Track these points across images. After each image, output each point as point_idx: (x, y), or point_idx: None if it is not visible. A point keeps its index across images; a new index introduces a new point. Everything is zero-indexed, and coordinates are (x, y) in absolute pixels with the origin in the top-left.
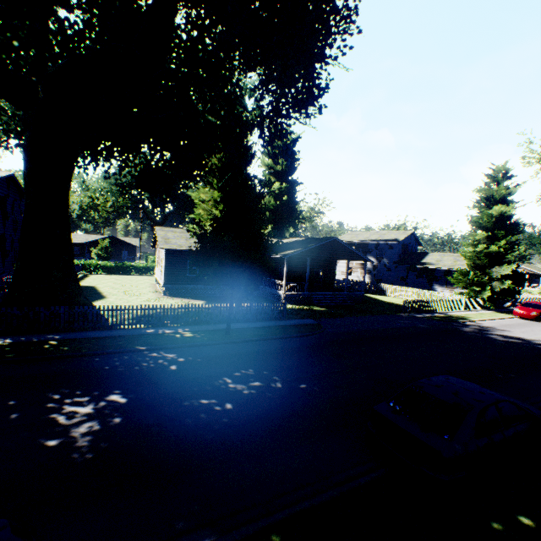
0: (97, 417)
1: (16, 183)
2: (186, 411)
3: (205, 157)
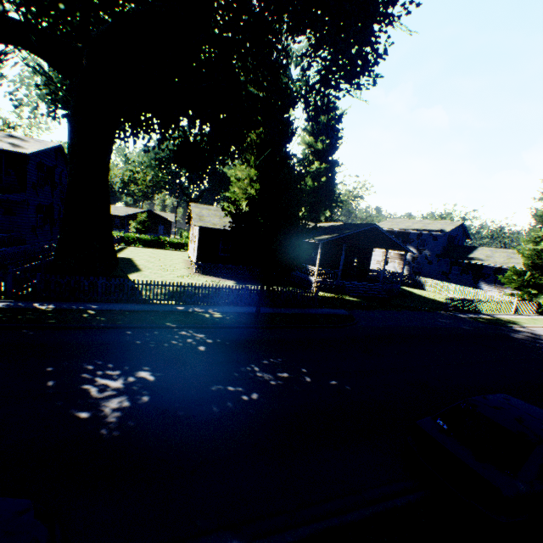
0: (126, 393)
1: (63, 154)
2: (212, 396)
3: (244, 132)
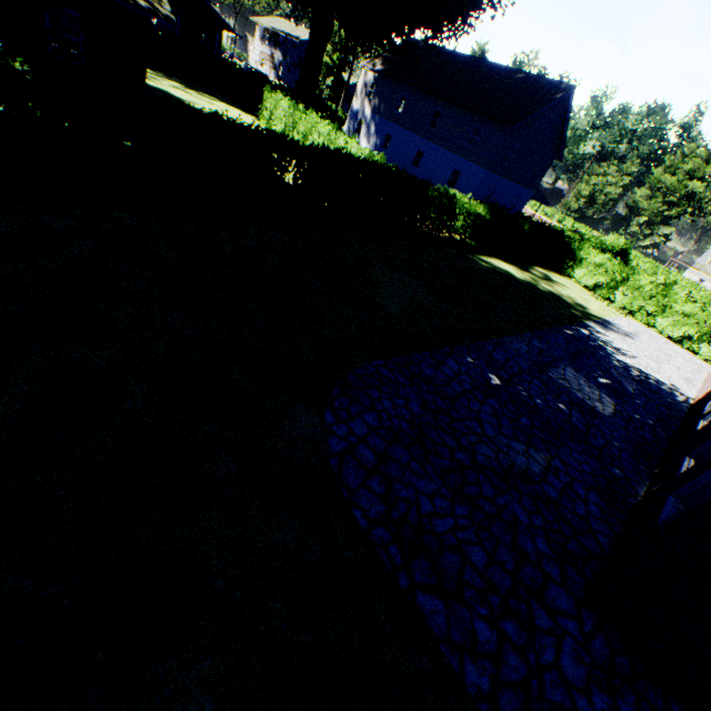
0: None
1: None
2: None
3: None
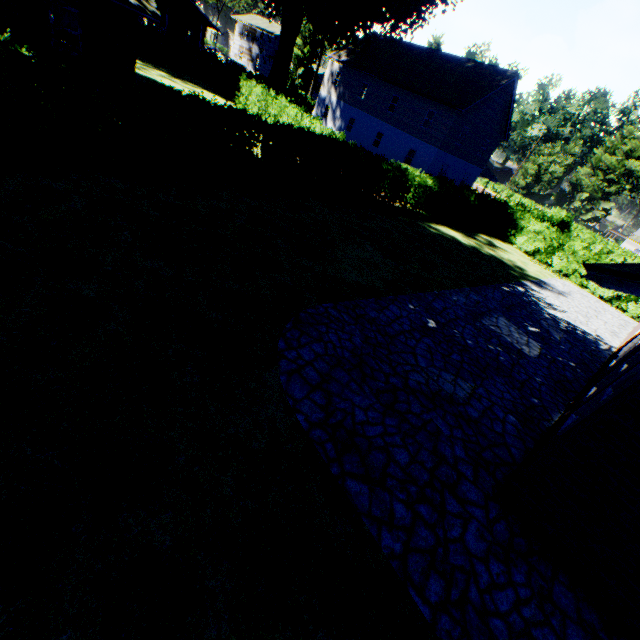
0: None
1: None
2: None
3: None
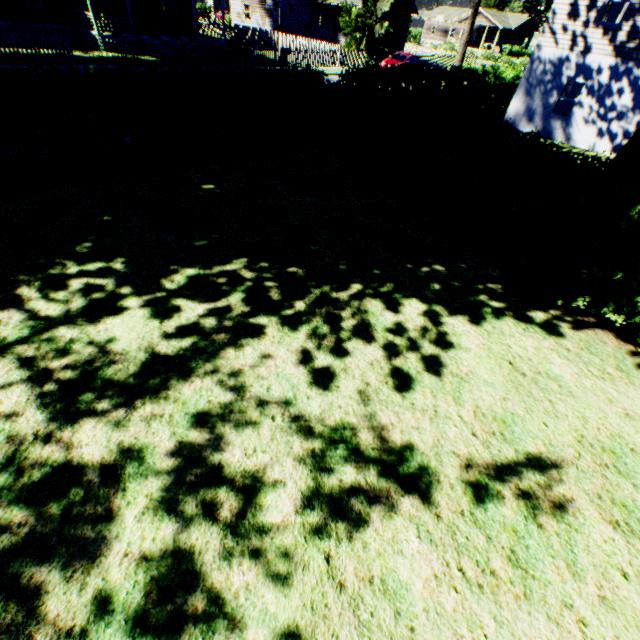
0: None
1: None
2: None
3: None
